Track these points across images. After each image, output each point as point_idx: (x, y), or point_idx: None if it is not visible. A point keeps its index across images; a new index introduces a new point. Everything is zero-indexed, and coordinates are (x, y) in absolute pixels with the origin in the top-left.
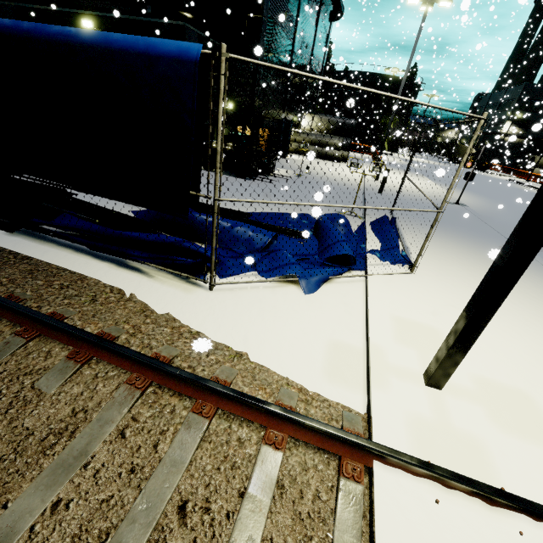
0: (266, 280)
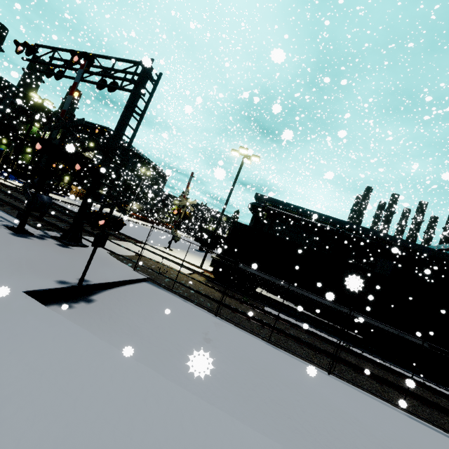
0: (4, 177)
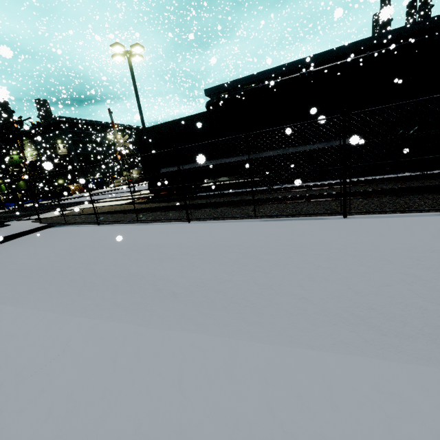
0: (6, 208)
